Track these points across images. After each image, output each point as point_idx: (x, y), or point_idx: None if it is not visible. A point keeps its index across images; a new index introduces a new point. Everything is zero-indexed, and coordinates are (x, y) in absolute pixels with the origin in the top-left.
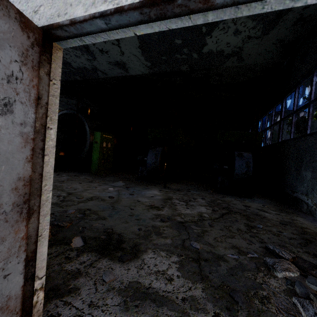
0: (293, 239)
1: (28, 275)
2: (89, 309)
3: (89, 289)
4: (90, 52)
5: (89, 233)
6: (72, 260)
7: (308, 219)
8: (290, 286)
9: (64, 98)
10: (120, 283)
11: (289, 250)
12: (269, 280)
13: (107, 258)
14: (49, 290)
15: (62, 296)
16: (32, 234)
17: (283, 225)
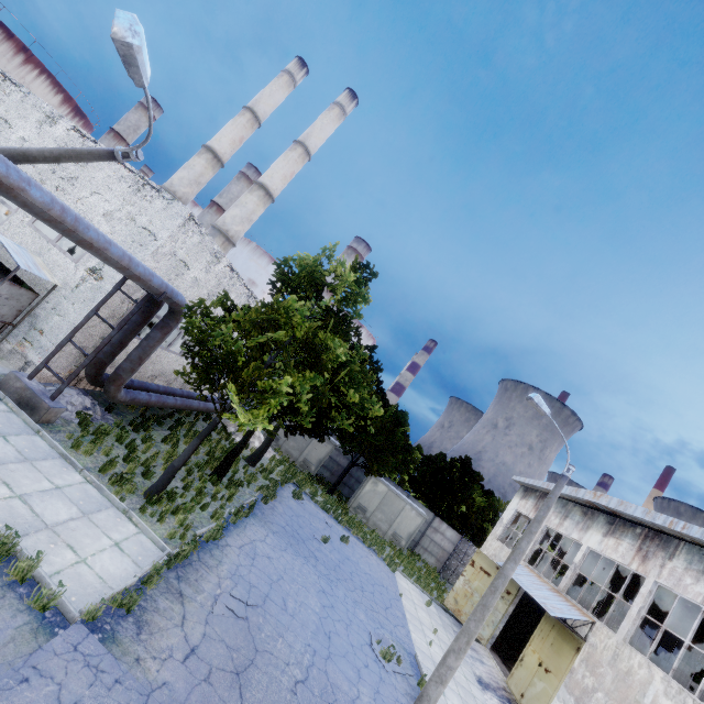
0: None
1: None
2: None
3: None
4: None
5: None
6: None
7: None
8: None
9: None
10: None
11: None
12: None
13: None
14: None
15: None
16: None
17: None
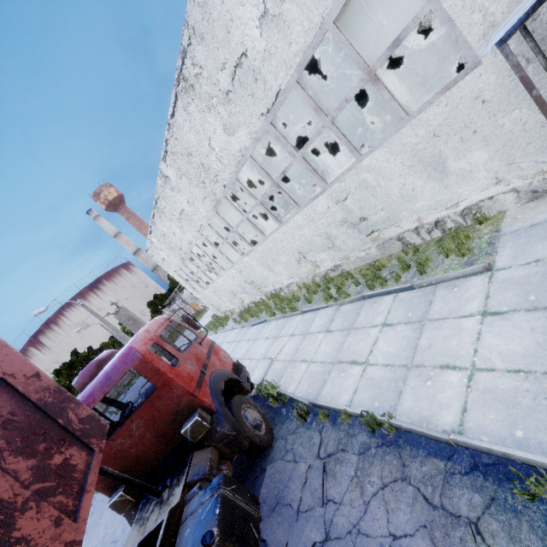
0: None
1: None
2: None
3: None
4: None
5: None
6: None
7: None
8: None
9: None
10: None
11: None
12: None
13: None
14: None
15: None
16: None
17: None
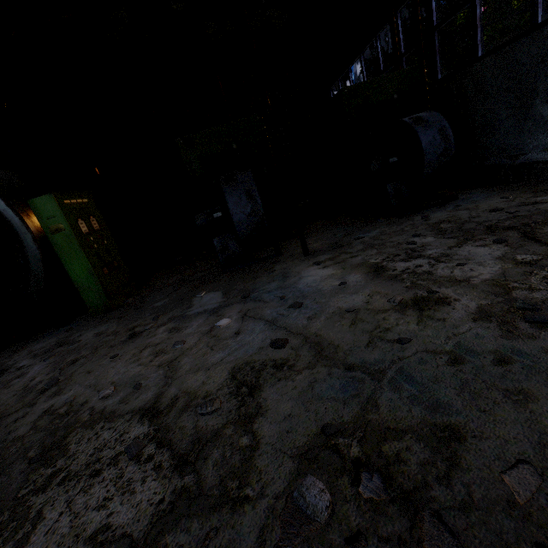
0: None
1: None
2: None
3: None
4: None
5: None
6: None
7: None
8: None
9: None
10: None
11: None
12: None
13: None
14: None
15: None
16: None
17: None
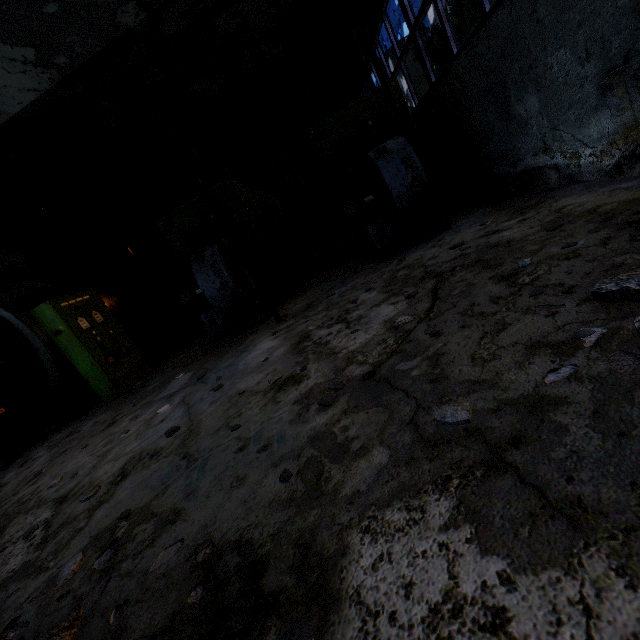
0: (612, 241)
1: None
2: None
3: None
4: None
5: (147, 616)
6: None
7: (580, 192)
8: None
9: None
10: None
11: (637, 268)
12: None
13: None
14: None
15: None
16: None
17: (557, 231)
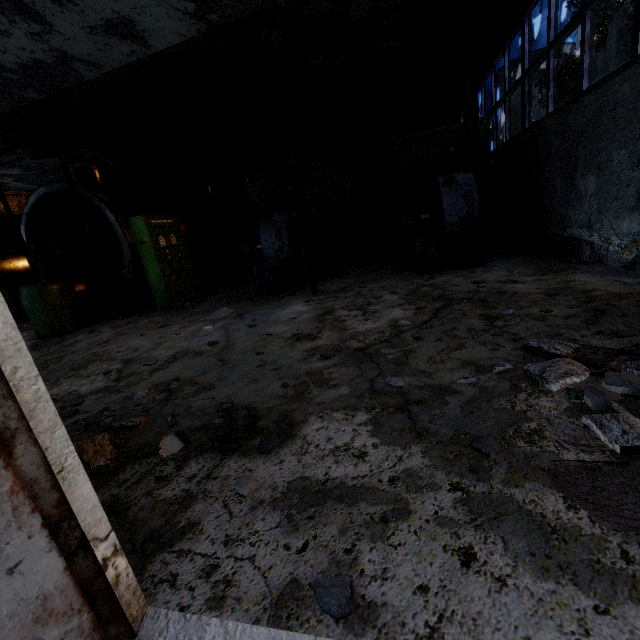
0: (573, 318)
1: (71, 545)
2: (227, 549)
3: (218, 517)
4: (29, 11)
5: (190, 422)
6: (170, 480)
7: (596, 273)
8: (575, 400)
9: (29, 159)
10: (271, 490)
11: (566, 340)
12: (538, 400)
13: (235, 455)
14: (144, 542)
15: (170, 545)
16: (37, 474)
17: (550, 298)
